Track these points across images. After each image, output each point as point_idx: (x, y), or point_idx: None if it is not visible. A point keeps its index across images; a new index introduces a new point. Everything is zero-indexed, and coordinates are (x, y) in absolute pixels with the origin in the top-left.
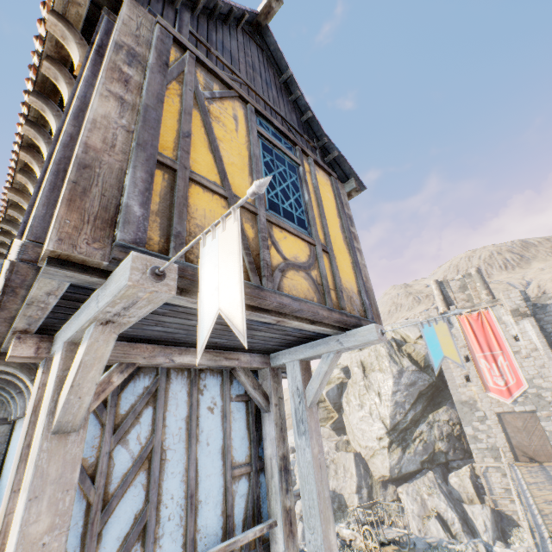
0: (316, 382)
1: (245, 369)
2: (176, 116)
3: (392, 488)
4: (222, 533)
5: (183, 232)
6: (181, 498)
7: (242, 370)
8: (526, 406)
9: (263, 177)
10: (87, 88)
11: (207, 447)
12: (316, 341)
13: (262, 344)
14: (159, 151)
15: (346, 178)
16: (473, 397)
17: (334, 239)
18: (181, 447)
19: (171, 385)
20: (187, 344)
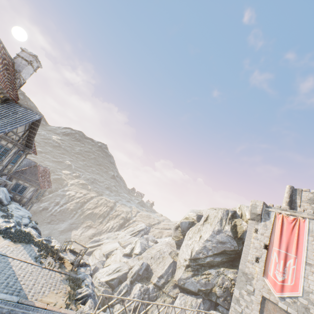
0: None
1: None
2: None
3: (177, 290)
4: None
5: None
6: None
7: None
8: (289, 308)
9: None
10: None
11: None
12: None
13: None
14: None
15: None
16: (253, 274)
17: None
18: None
19: None
20: None
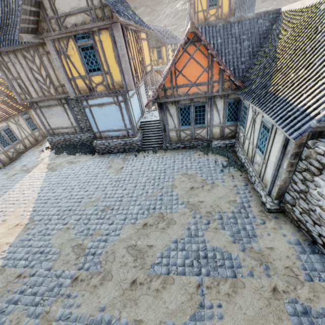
0: None
1: None
2: (196, 3)
3: None
4: None
5: (198, 21)
6: None
7: None
8: None
9: (208, 1)
10: (190, 5)
11: None
12: None
13: None
14: (195, 11)
15: None
16: None
17: (224, 2)
18: None
19: None
20: None
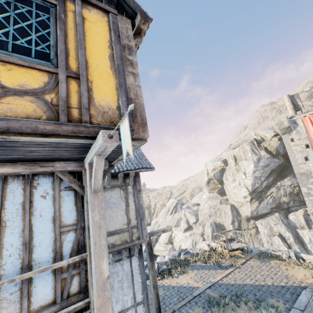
0: (93, 176)
1: (62, 172)
2: None
3: (252, 221)
4: (53, 260)
5: None
6: (19, 245)
7: (60, 172)
8: None
9: None
10: None
11: (40, 217)
12: (91, 149)
13: (60, 155)
14: None
15: (134, 14)
16: (309, 170)
17: (95, 67)
18: (18, 219)
19: (8, 186)
20: (2, 161)
